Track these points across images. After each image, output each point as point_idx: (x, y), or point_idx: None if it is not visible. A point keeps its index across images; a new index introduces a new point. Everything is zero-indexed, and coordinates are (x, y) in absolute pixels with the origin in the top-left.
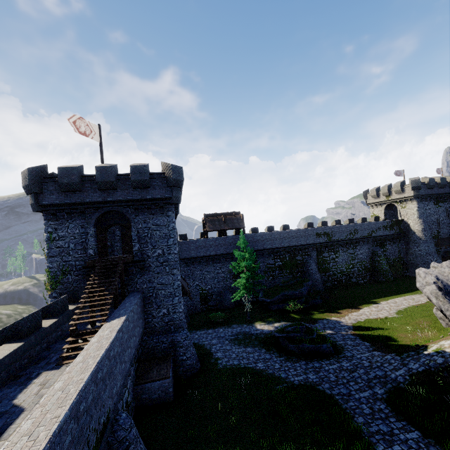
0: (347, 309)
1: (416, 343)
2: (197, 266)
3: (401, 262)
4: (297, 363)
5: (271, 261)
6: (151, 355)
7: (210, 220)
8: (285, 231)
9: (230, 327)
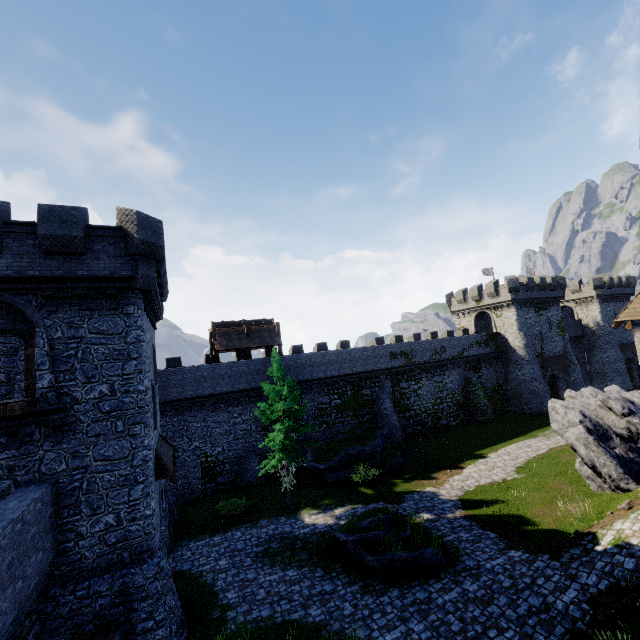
0: (445, 470)
1: (565, 525)
2: (197, 414)
3: (501, 392)
4: (384, 595)
5: (325, 398)
6: (66, 632)
7: (223, 332)
8: (346, 350)
9: (256, 525)
